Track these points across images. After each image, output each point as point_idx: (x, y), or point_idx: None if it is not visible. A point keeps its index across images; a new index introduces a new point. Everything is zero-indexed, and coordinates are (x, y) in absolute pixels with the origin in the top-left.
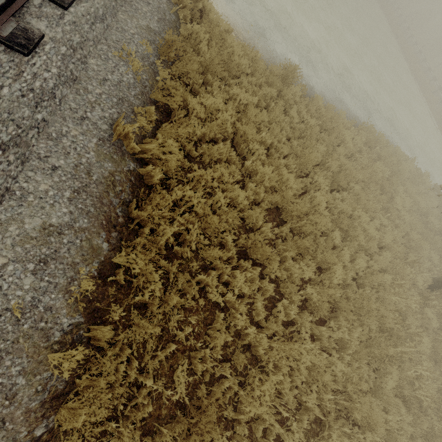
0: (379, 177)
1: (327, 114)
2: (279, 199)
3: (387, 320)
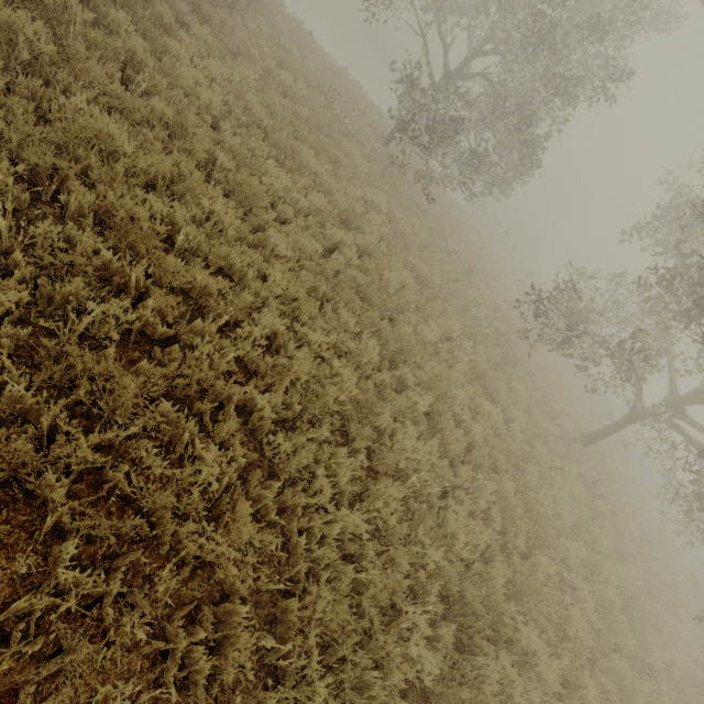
0: (343, 76)
1: (300, 22)
2: (249, 0)
3: (322, 84)
